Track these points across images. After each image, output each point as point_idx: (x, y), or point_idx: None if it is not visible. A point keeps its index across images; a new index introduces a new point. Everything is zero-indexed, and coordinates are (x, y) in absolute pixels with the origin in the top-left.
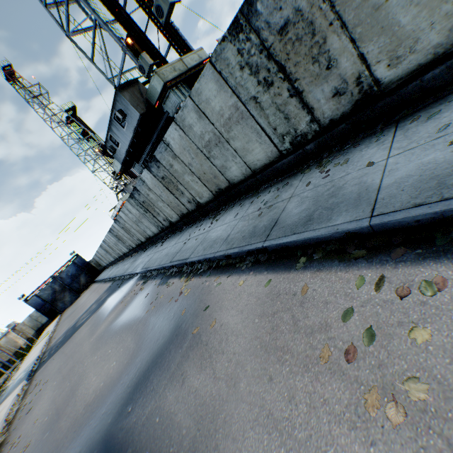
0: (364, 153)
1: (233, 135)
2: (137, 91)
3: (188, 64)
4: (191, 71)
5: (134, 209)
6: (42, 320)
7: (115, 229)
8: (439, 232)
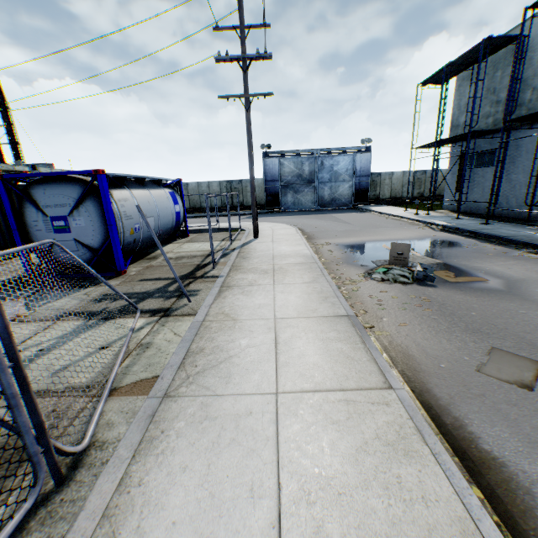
0: None
1: None
2: None
3: (17, 169)
4: (17, 172)
5: None
6: None
7: None
8: None
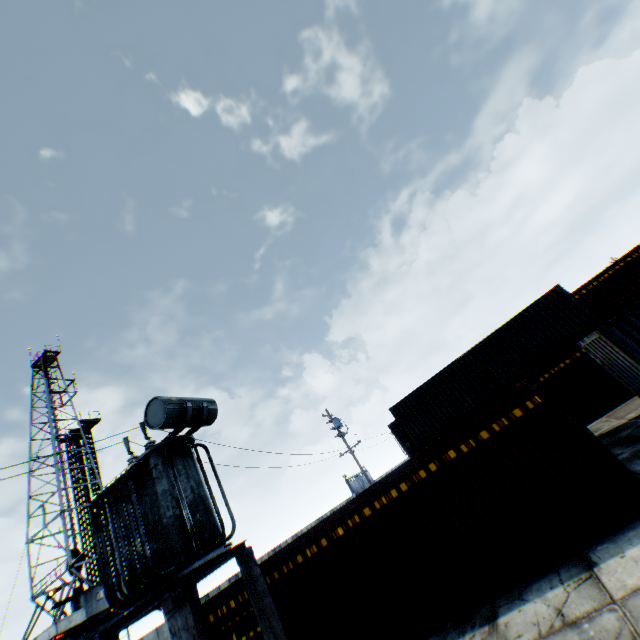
0: None
1: None
2: None
3: None
4: None
5: None
6: None
7: None
8: None
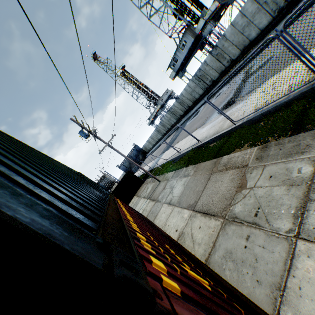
0: (302, 2)
1: (254, 19)
2: (191, 30)
3: (212, 11)
4: (213, 13)
5: (192, 84)
6: None
7: (173, 107)
8: (314, 2)
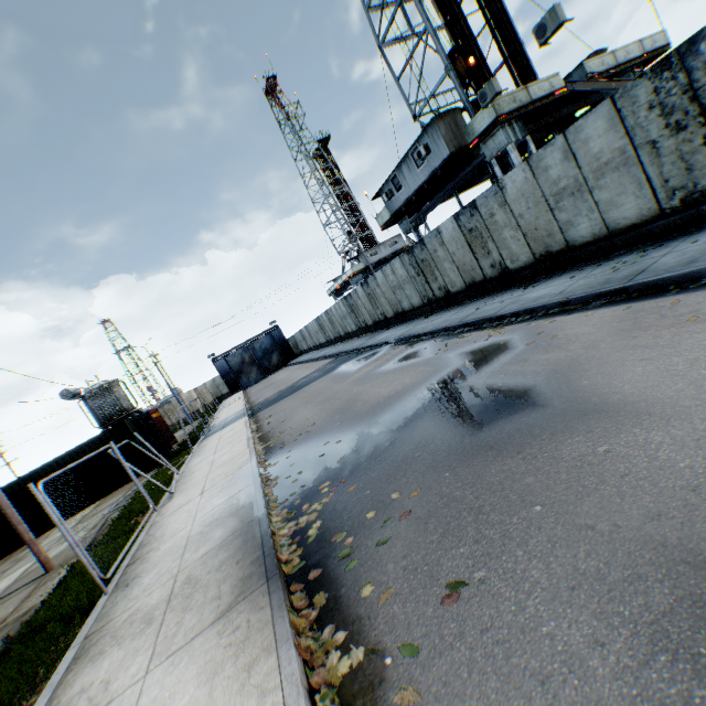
0: None
1: (601, 184)
2: (455, 124)
3: (533, 95)
4: (534, 104)
5: (401, 270)
6: (222, 390)
7: (354, 296)
8: None
